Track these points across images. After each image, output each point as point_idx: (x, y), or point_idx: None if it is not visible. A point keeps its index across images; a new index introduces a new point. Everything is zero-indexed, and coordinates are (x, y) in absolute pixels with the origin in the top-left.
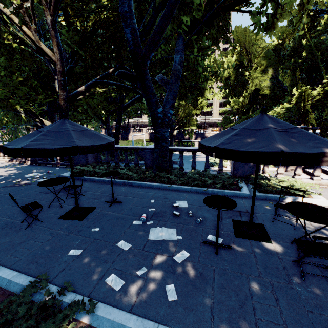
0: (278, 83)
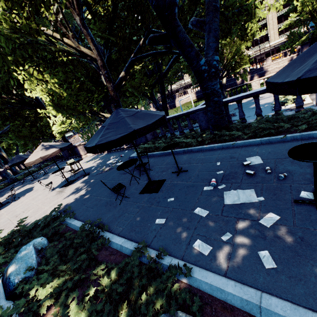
0: None
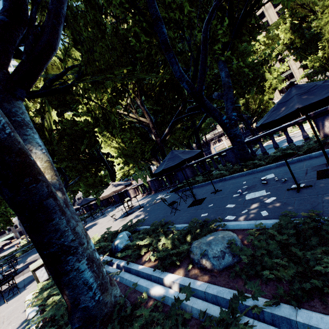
0: None
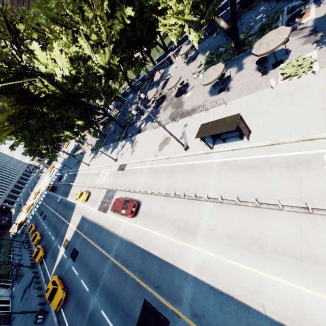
0: None
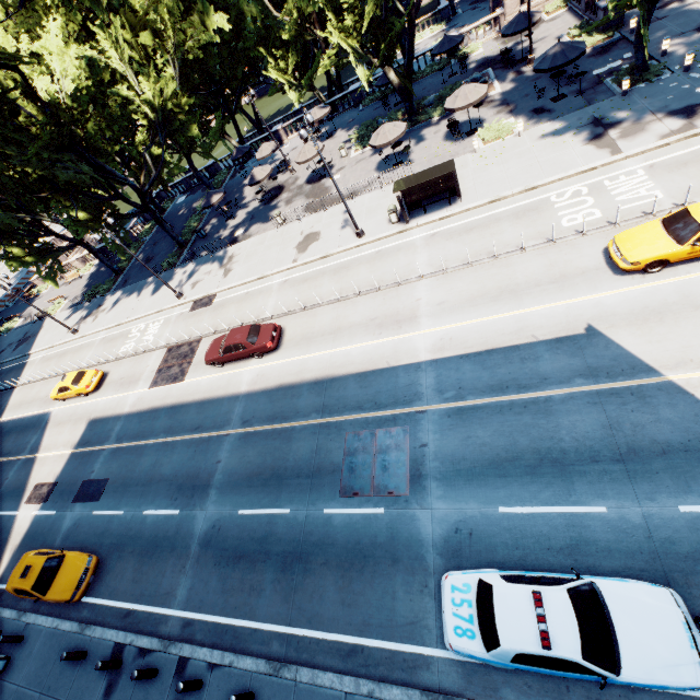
0: None
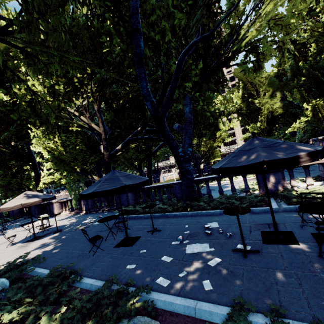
0: (289, 102)
